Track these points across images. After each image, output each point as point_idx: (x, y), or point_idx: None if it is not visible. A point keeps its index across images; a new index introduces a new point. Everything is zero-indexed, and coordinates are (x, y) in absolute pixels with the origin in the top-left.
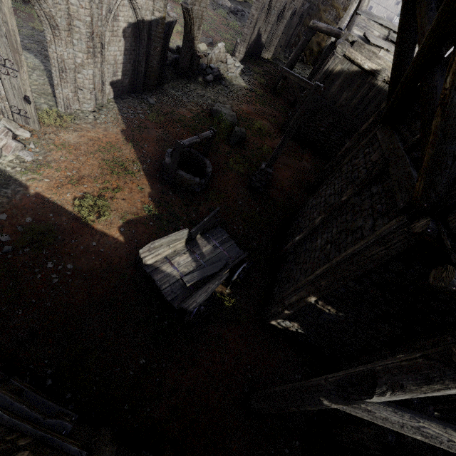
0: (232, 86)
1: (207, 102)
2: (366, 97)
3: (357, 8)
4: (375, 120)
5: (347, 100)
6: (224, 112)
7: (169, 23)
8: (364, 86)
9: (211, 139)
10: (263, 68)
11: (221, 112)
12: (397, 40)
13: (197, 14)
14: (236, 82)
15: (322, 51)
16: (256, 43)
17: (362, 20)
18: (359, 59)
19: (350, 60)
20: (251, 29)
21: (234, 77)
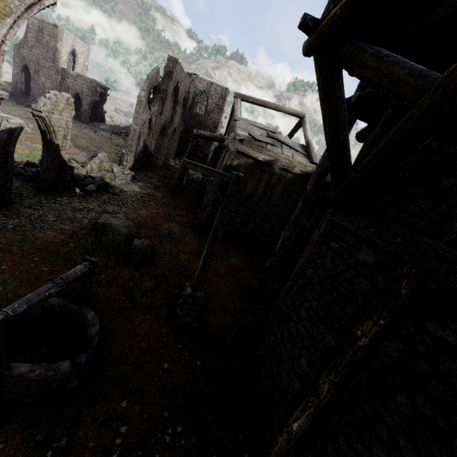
0: (124, 193)
1: (89, 215)
2: (270, 184)
3: (230, 120)
4: (305, 203)
5: (253, 189)
6: (116, 224)
7: (9, 130)
8: (264, 175)
9: (90, 274)
10: (157, 173)
11: (109, 225)
12: (325, 112)
13: (59, 123)
14: (128, 188)
15: (207, 157)
16: (145, 153)
17: (241, 124)
18: (252, 153)
19: (245, 154)
20: (135, 141)
21: (125, 183)
